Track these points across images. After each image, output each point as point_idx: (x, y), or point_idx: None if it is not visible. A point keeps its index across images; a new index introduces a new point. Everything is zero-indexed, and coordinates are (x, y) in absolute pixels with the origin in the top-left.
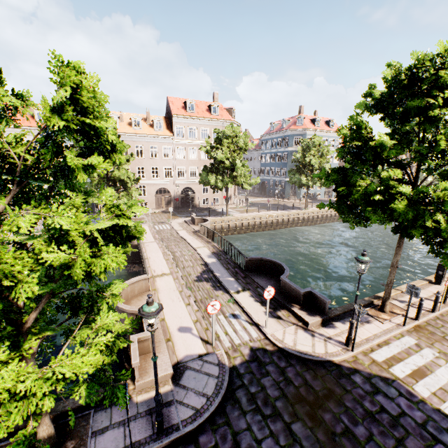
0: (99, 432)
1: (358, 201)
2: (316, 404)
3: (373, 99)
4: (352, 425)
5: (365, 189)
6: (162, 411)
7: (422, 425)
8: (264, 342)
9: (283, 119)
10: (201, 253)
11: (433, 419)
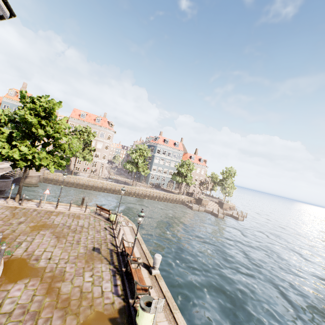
0: None
1: None
2: None
3: None
4: None
5: None
6: None
7: None
8: None
9: (150, 136)
10: None
11: None
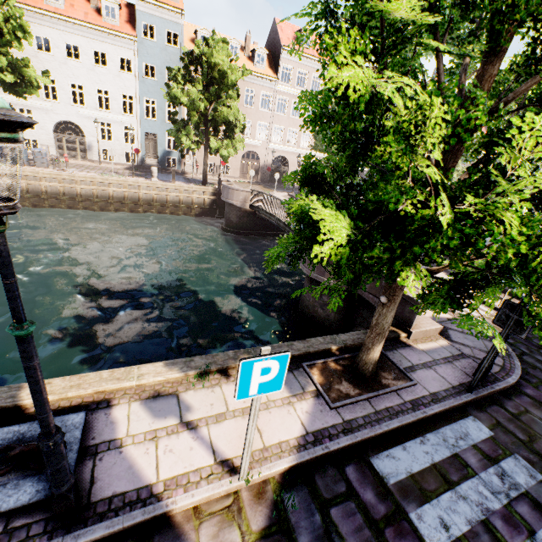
0: (408, 370)
1: None
2: None
3: None
4: None
5: None
6: (461, 361)
7: None
8: None
9: None
10: None
11: None
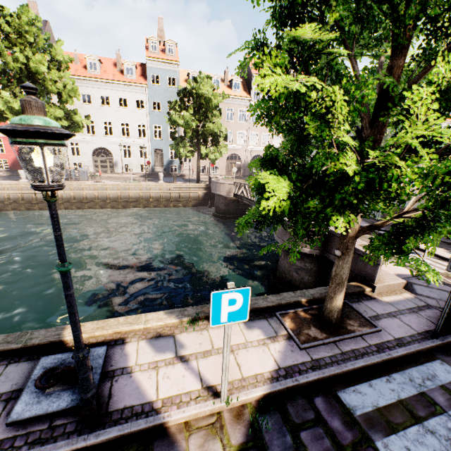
0: (373, 318)
1: None
2: None
3: None
4: None
5: None
6: (426, 311)
7: None
8: None
9: None
10: None
11: None
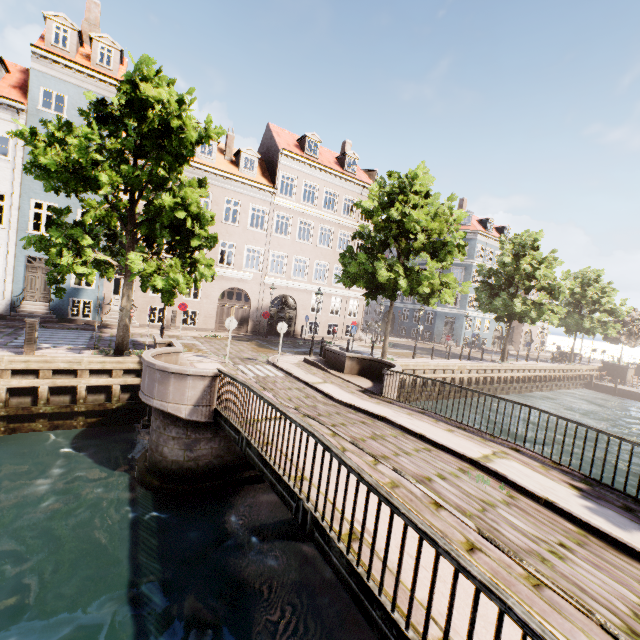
0: None
1: None
2: None
3: None
4: None
5: None
6: None
7: None
8: None
9: None
10: (542, 490)
11: None
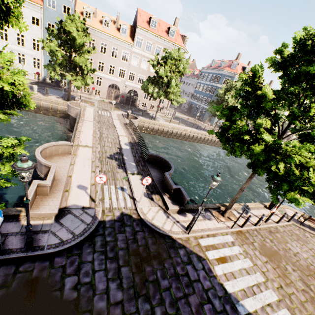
0: None
1: (233, 136)
2: (145, 260)
3: (281, 58)
4: (161, 278)
5: (239, 128)
6: (38, 235)
7: (205, 290)
8: (133, 212)
9: (222, 59)
10: (122, 140)
11: (215, 289)
